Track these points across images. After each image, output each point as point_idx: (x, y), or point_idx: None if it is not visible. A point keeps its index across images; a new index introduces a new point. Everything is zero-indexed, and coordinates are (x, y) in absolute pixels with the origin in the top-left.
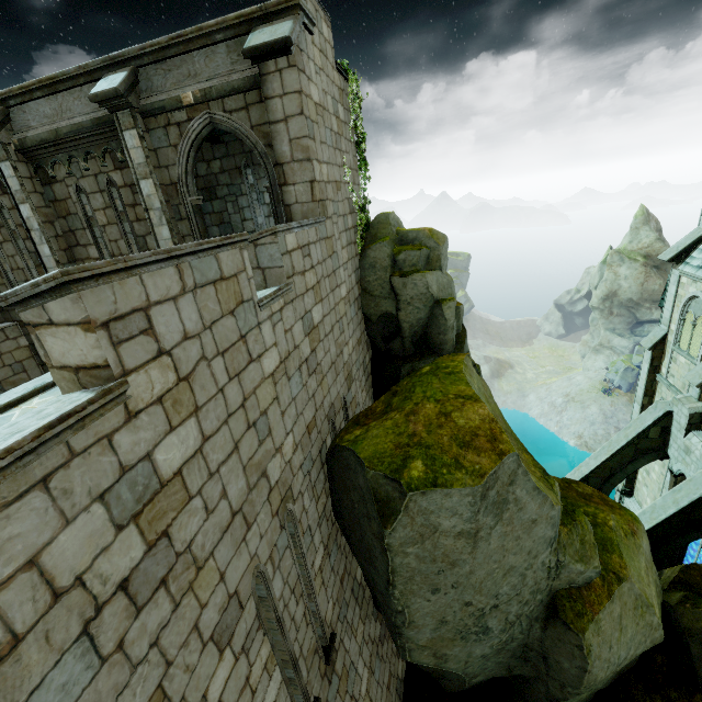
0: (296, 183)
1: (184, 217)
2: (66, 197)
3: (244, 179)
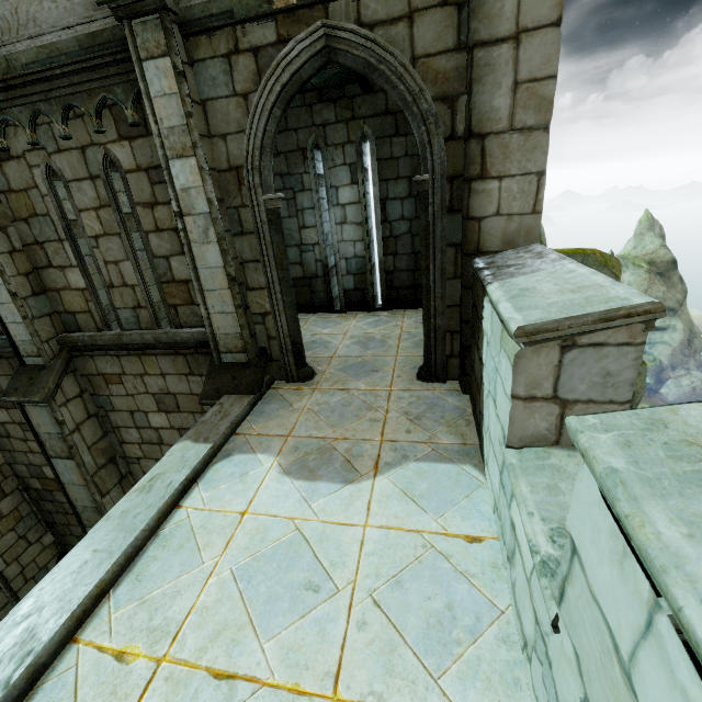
0: (506, 175)
1: (248, 230)
2: (28, 186)
3: (308, 166)
